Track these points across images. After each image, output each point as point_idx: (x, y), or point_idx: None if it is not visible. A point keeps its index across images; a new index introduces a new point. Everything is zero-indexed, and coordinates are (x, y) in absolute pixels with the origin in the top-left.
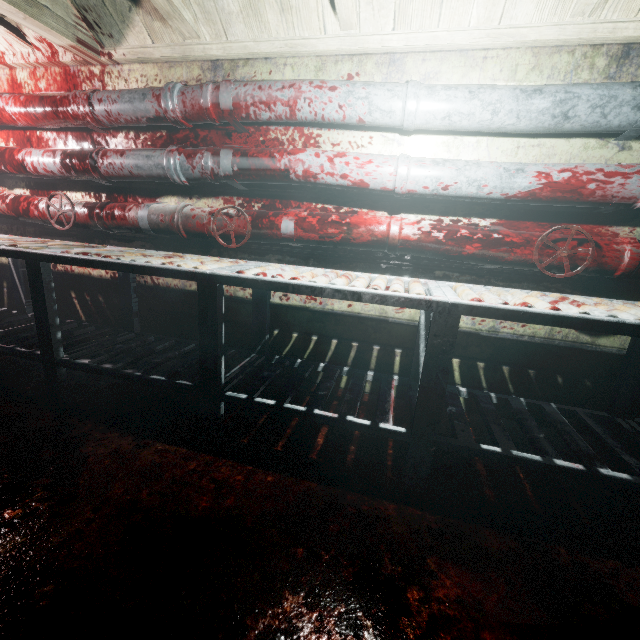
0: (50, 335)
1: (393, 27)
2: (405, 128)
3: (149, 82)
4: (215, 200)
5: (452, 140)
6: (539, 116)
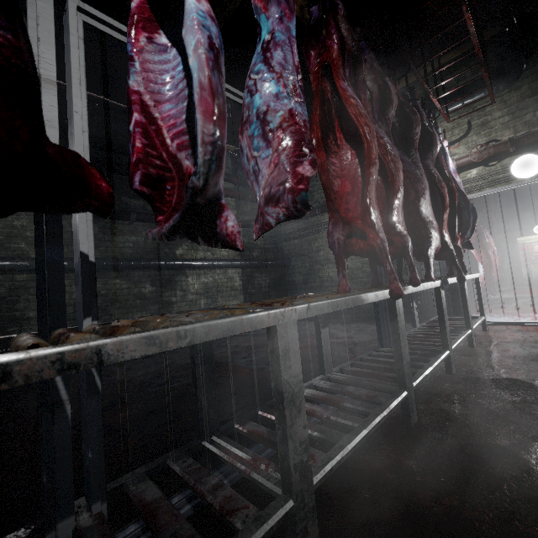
0: None
1: None
2: None
3: None
4: None
5: None
6: None
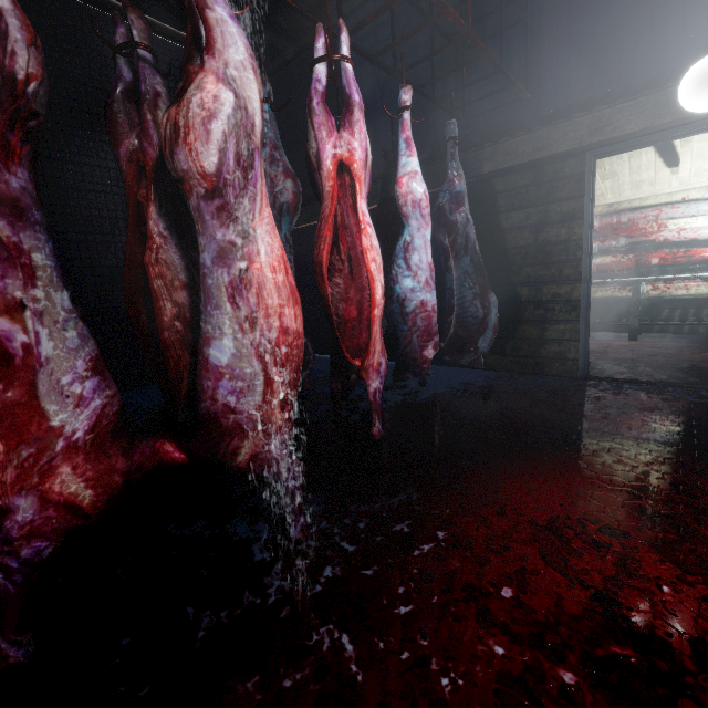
0: None
1: (706, 179)
2: None
3: None
4: (606, 257)
5: None
6: None
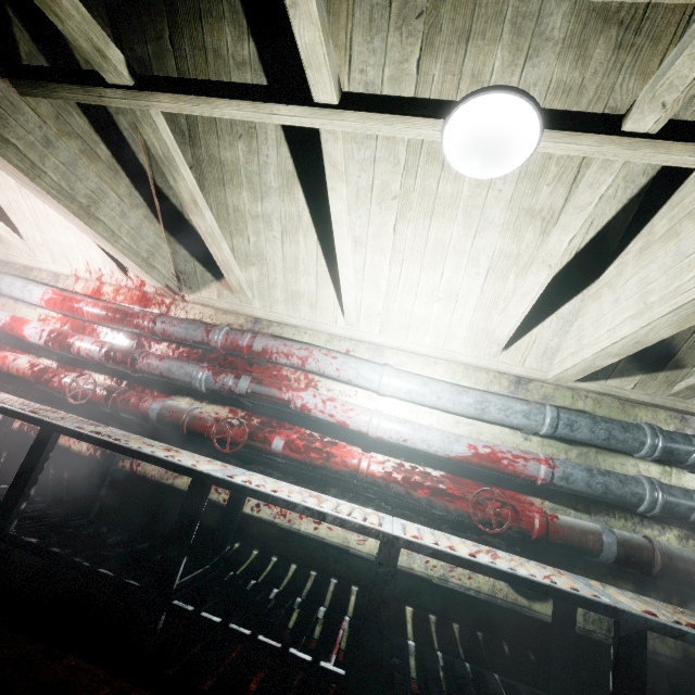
0: (16, 503)
1: (379, 332)
2: (380, 392)
3: (204, 317)
4: (222, 408)
5: (413, 407)
6: (467, 407)
